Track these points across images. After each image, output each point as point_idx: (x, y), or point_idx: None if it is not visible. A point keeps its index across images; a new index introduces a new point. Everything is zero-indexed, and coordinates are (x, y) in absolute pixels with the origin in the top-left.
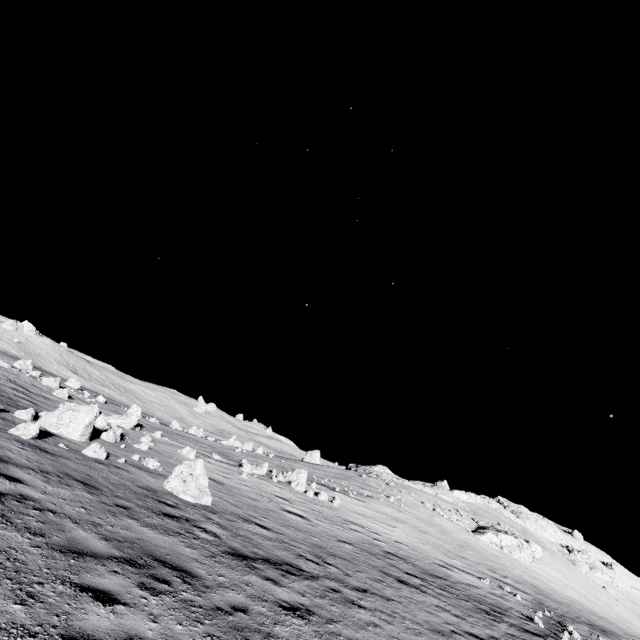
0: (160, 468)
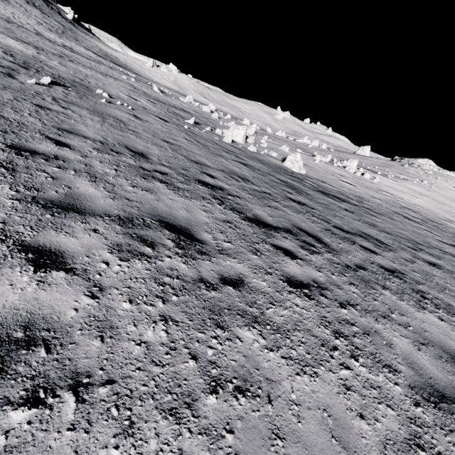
0: (277, 156)
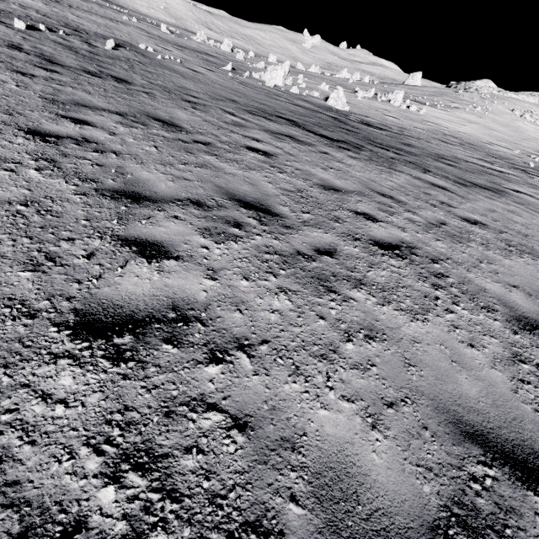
0: (319, 97)
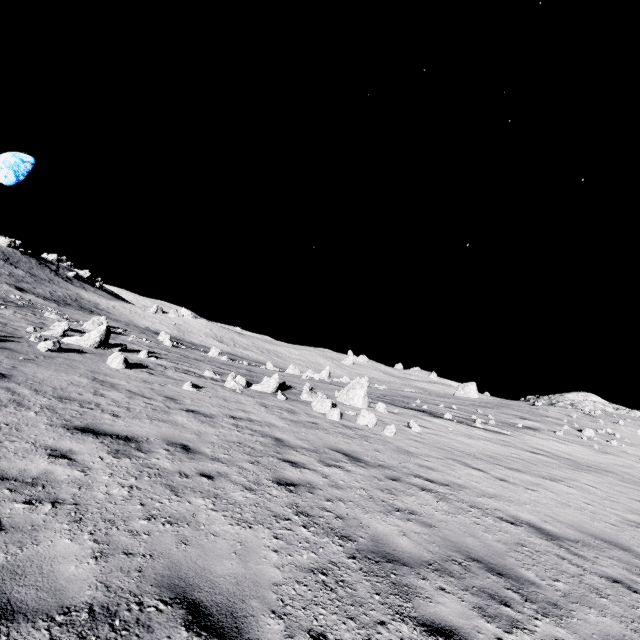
0: None
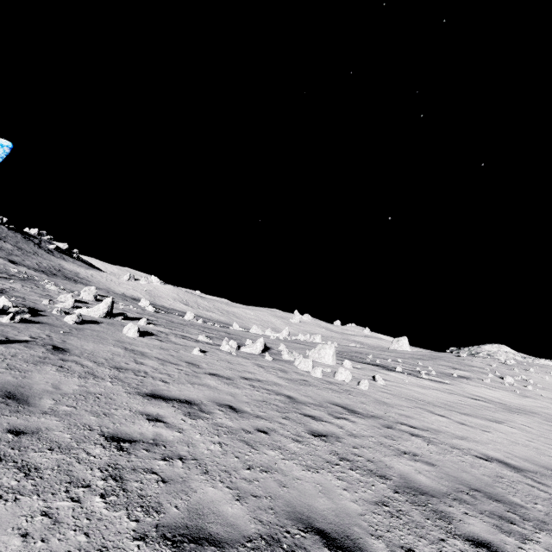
0: None
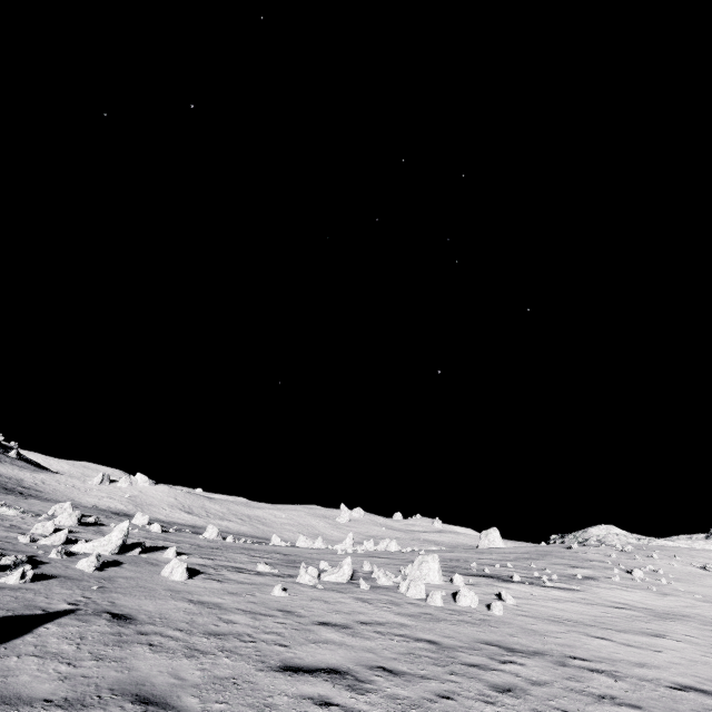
0: None
